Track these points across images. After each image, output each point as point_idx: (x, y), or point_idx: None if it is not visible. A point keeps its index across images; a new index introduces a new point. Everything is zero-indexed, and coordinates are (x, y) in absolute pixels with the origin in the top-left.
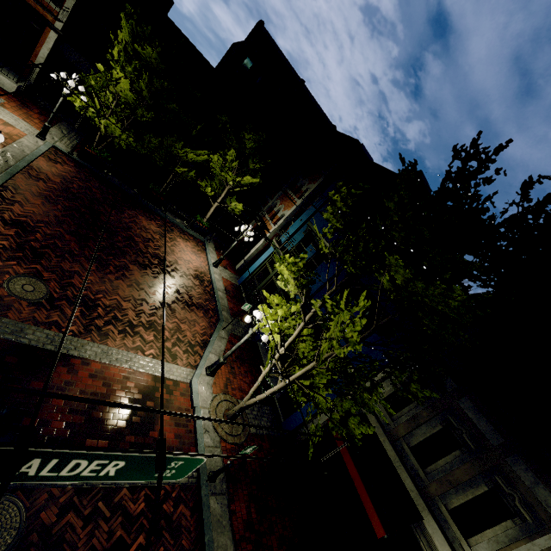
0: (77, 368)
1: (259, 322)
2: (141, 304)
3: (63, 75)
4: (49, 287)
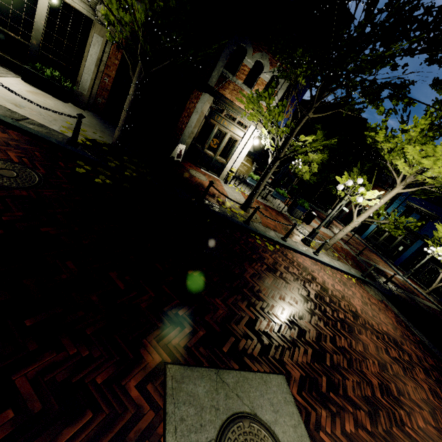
0: (386, 273)
1: (432, 252)
2: (365, 251)
3: (297, 161)
4: (353, 247)
